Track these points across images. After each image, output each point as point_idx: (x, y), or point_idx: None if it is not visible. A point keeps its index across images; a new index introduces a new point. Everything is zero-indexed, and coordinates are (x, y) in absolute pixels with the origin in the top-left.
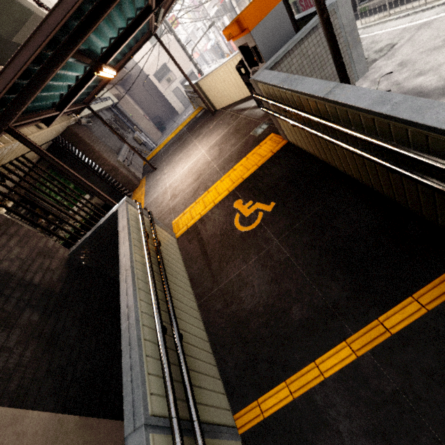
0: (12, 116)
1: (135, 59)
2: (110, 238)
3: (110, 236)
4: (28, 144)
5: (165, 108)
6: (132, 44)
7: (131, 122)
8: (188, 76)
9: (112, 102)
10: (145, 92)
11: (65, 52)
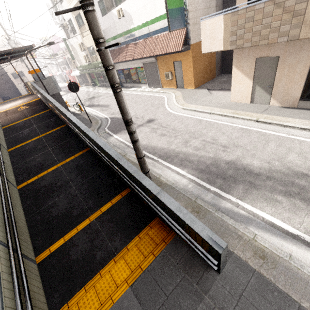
0: None
1: None
2: None
3: None
4: None
5: (16, 94)
6: None
7: None
8: None
9: None
10: (2, 81)
11: None
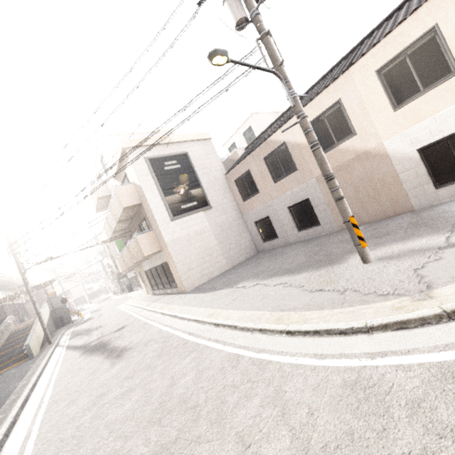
0: (3, 300)
1: (53, 285)
2: (2, 322)
3: (3, 321)
4: (1, 304)
5: None
6: (36, 290)
7: (26, 312)
8: (81, 297)
9: (22, 302)
10: None
11: (18, 294)
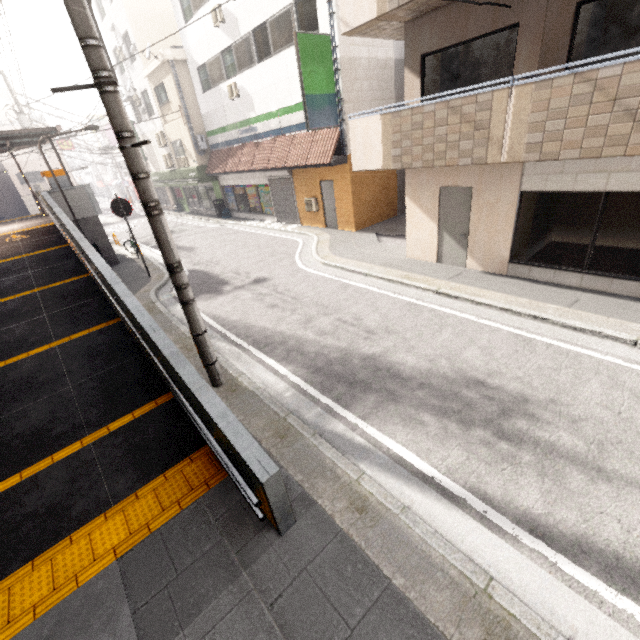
0: None
1: None
2: None
3: None
4: None
5: (19, 213)
6: None
7: None
8: None
9: None
10: None
11: None
